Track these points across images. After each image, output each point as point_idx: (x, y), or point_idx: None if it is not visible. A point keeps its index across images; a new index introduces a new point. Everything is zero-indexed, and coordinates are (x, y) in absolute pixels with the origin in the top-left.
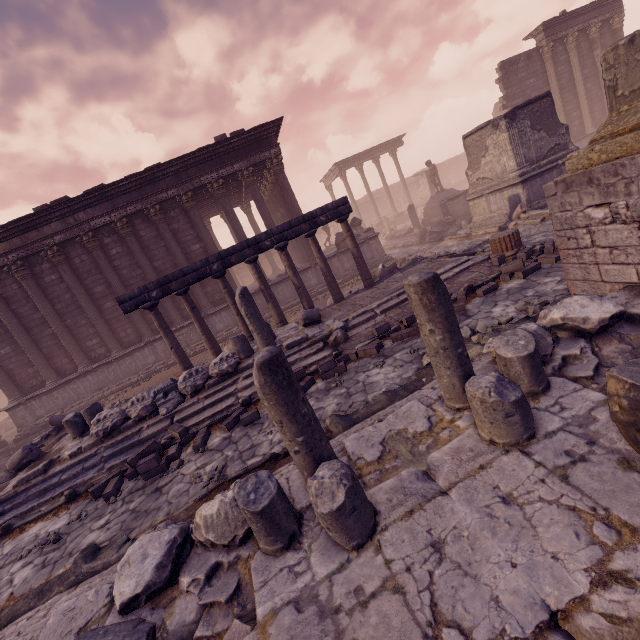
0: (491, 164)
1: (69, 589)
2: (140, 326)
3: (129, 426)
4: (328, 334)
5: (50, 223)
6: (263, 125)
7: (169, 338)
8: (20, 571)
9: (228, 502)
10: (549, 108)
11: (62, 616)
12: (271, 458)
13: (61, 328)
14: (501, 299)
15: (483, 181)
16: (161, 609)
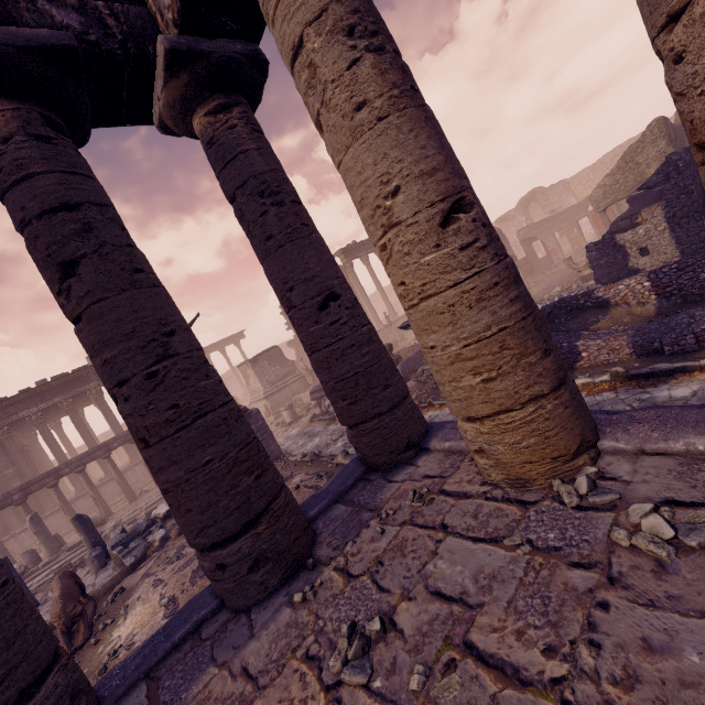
0: (254, 384)
1: None
2: None
3: None
4: (100, 533)
5: None
6: (82, 369)
7: None
8: None
9: None
10: (279, 353)
11: None
12: None
13: None
14: None
15: (255, 392)
16: None
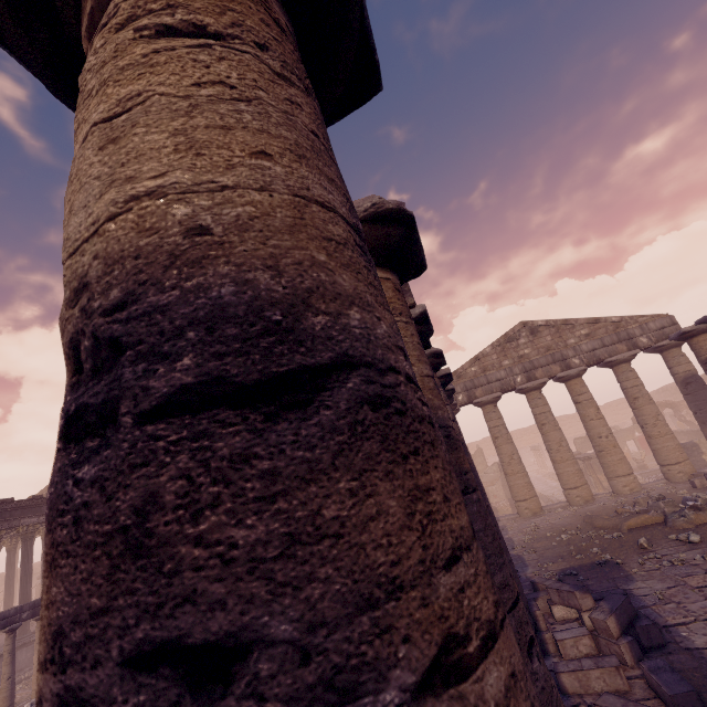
0: None
1: None
2: None
3: None
4: None
5: None
6: None
7: (14, 665)
8: None
9: None
10: None
11: None
12: None
13: None
14: None
15: None
16: None
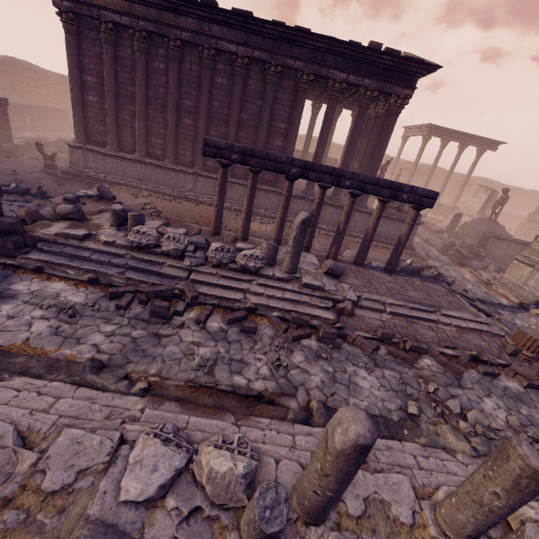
0: None
1: (72, 385)
2: (198, 156)
3: (156, 253)
4: (341, 300)
5: (188, 16)
6: (419, 61)
7: (220, 197)
8: (38, 321)
9: (236, 474)
10: None
11: (70, 443)
12: (256, 396)
13: (142, 113)
14: (496, 393)
15: None
16: (144, 508)
